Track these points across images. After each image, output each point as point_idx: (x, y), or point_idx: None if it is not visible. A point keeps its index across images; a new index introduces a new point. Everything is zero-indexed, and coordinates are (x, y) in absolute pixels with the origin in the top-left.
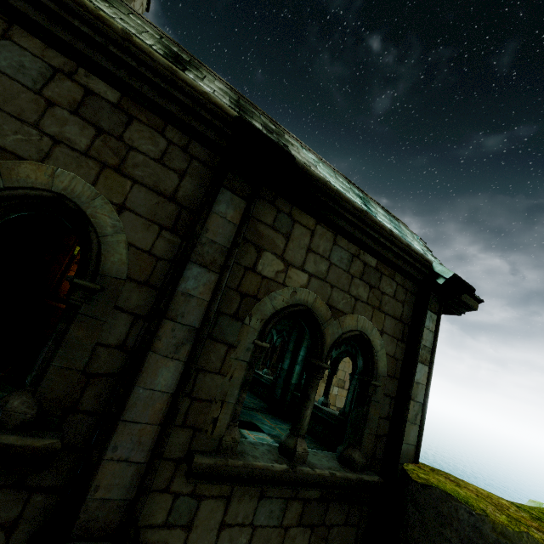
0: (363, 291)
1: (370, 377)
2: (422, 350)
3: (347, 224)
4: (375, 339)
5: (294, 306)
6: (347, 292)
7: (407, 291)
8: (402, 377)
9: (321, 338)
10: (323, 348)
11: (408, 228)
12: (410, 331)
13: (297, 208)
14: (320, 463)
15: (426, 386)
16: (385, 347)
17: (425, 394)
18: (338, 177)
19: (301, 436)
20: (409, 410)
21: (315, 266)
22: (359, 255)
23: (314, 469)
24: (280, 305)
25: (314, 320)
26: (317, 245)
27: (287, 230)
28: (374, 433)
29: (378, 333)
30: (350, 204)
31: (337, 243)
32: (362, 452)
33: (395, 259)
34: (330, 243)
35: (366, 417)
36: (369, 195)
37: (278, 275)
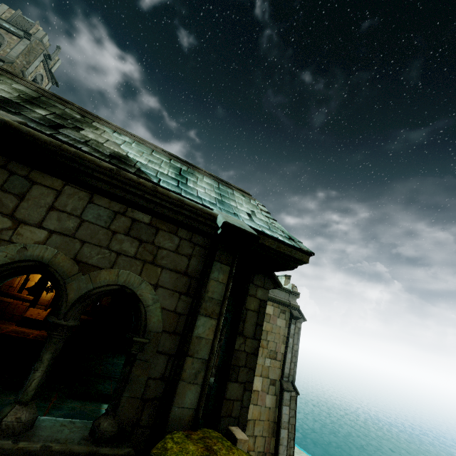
0: (129, 246)
1: (138, 334)
2: (208, 302)
3: (104, 184)
4: (144, 293)
5: (23, 262)
6: (105, 247)
7: (196, 245)
8: (182, 332)
9: (62, 294)
10: (62, 304)
11: (246, 195)
12: (197, 285)
13: (38, 171)
14: (50, 435)
15: (212, 340)
16: (161, 301)
17: (211, 350)
18: (155, 154)
19: (20, 403)
20: (185, 368)
21: (59, 223)
22: (125, 212)
23: (18, 442)
24: (1, 261)
25: (53, 275)
26: (64, 203)
27: (22, 191)
28: (139, 397)
29: (150, 287)
30: (95, 164)
31: (94, 202)
32: (118, 420)
33: (174, 215)
34: (83, 202)
35: (128, 378)
36: (203, 170)
37: (3, 233)
